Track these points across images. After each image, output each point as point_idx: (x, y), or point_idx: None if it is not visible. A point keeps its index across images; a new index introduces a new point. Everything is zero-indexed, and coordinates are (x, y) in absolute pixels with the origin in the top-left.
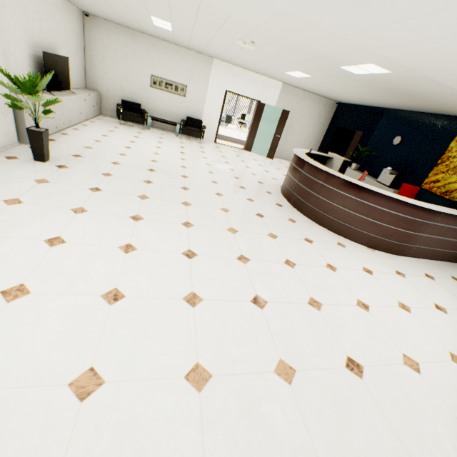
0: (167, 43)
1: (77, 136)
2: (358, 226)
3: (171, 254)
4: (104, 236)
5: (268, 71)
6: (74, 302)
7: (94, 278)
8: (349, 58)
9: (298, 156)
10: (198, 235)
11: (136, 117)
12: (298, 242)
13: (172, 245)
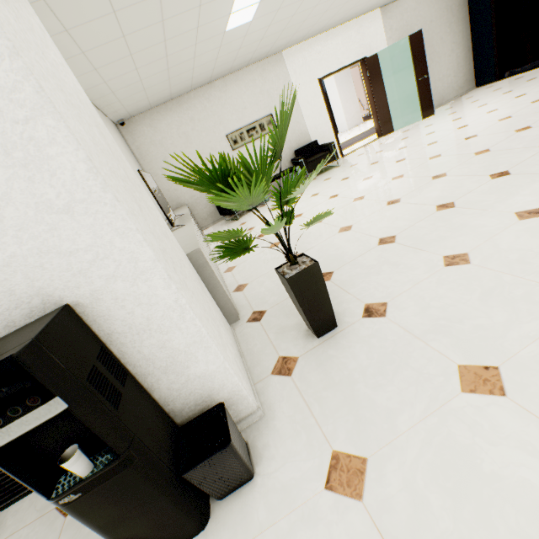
0: (220, 81)
1: (245, 260)
2: None
3: None
4: None
5: None
6: None
7: None
8: None
9: None
10: None
11: None
12: None
13: None
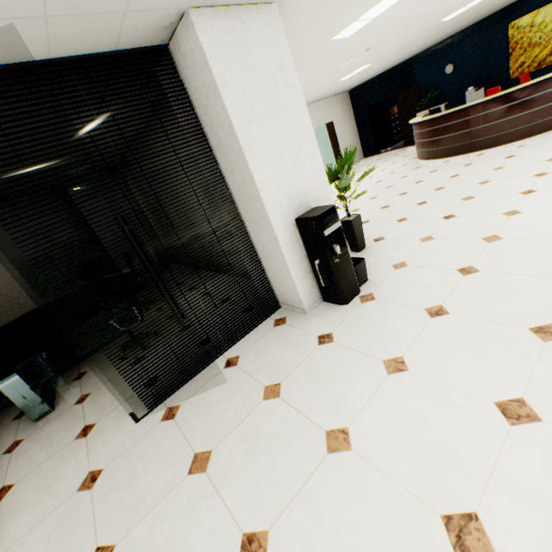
0: None
1: None
2: None
3: None
4: None
5: (312, 94)
6: None
7: None
8: None
9: (446, 115)
10: None
11: None
12: None
13: None
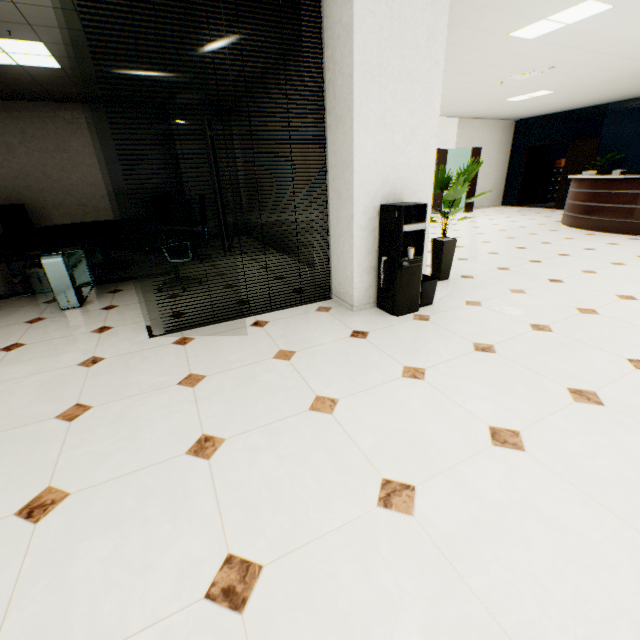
0: None
1: None
2: None
3: None
4: None
5: (470, 106)
6: None
7: None
8: None
9: (615, 179)
10: None
11: None
12: None
13: None
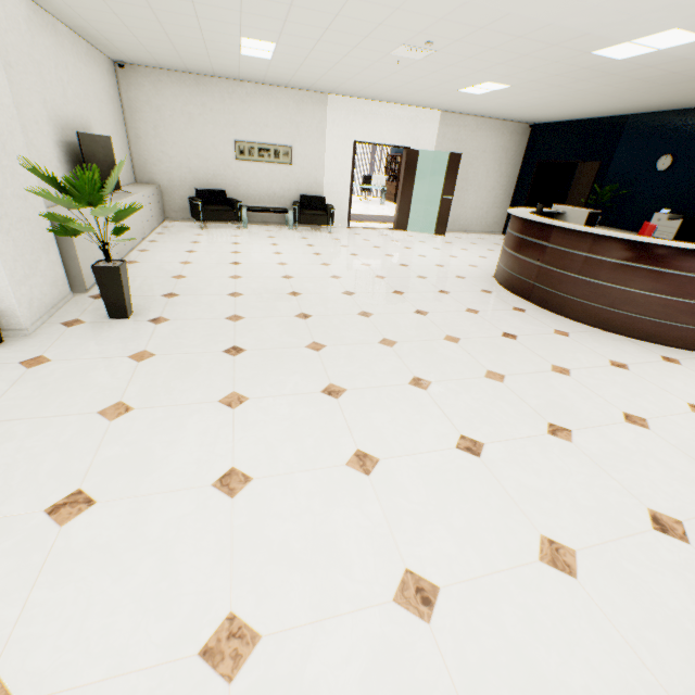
0: (252, 85)
1: (152, 262)
2: (687, 320)
3: (440, 455)
4: (307, 446)
5: (424, 94)
6: (356, 636)
7: (353, 556)
8: (631, 27)
9: (529, 221)
10: (452, 402)
11: (223, 212)
12: (607, 372)
13: (429, 435)
